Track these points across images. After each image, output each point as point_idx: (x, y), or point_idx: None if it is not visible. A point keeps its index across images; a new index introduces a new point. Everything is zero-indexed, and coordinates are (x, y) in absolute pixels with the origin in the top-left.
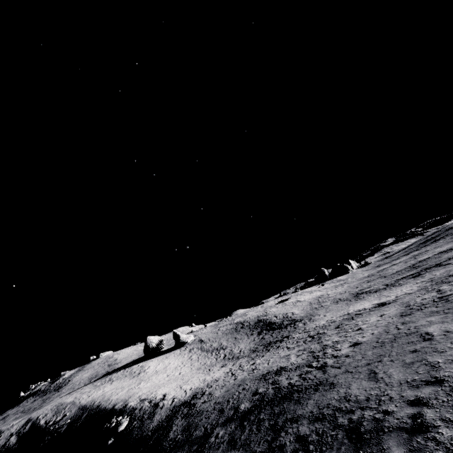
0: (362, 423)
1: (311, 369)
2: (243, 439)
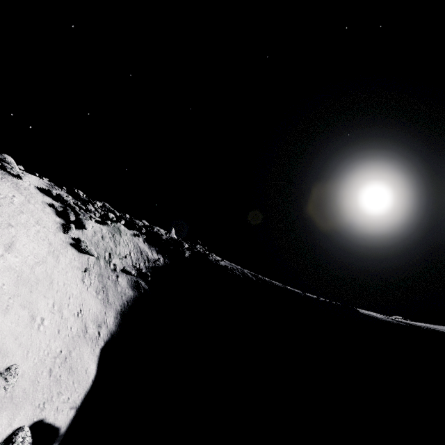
0: None
1: None
2: None
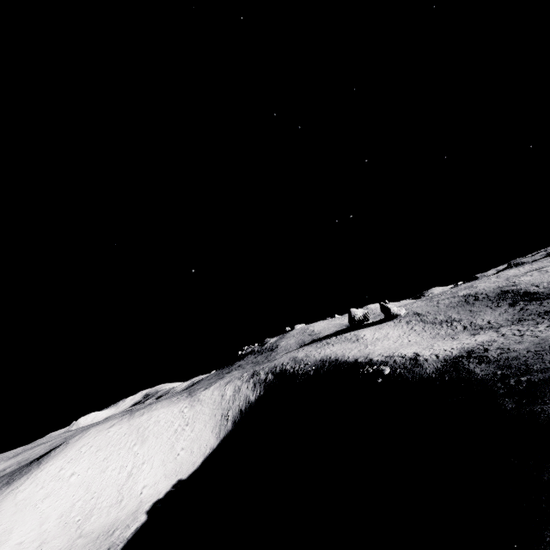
0: None
1: None
2: None
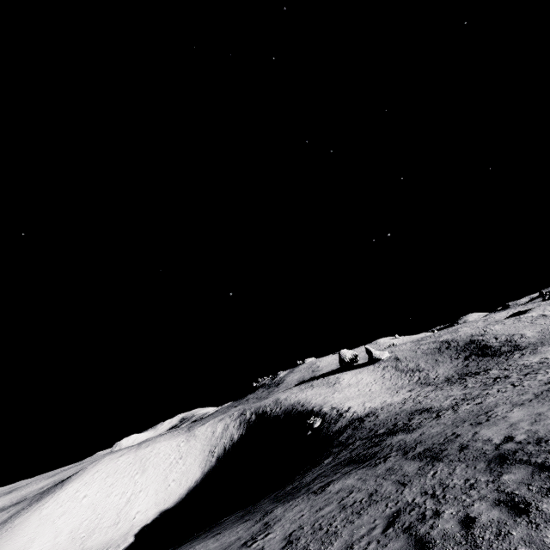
0: (380, 452)
1: (433, 416)
2: (357, 449)
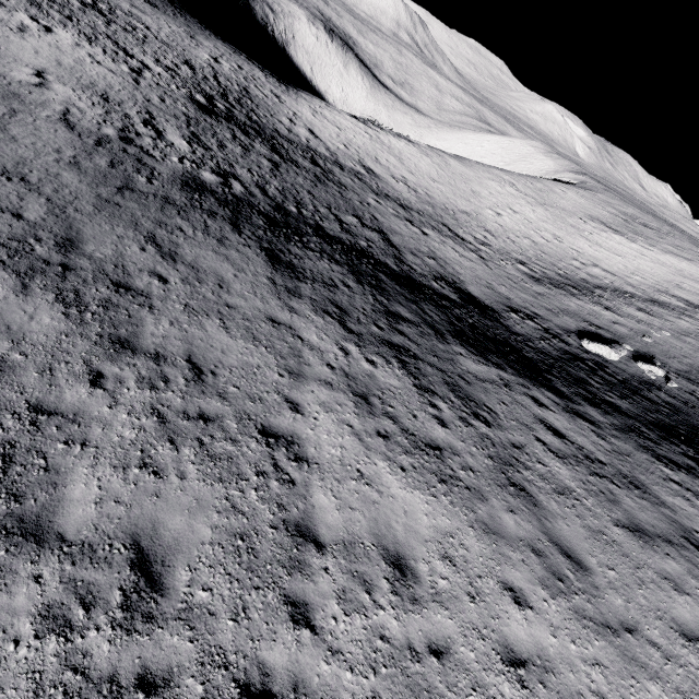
0: None
1: None
2: None
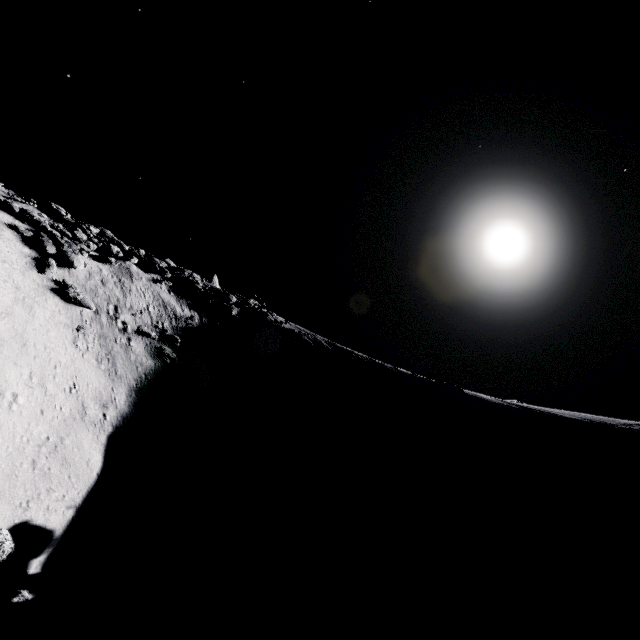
0: None
1: (633, 422)
2: None
